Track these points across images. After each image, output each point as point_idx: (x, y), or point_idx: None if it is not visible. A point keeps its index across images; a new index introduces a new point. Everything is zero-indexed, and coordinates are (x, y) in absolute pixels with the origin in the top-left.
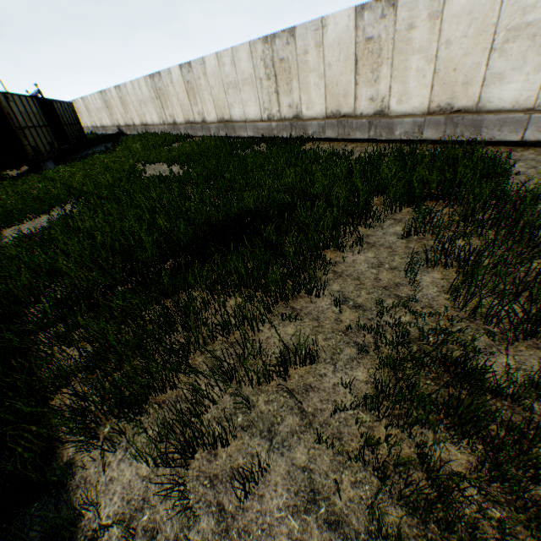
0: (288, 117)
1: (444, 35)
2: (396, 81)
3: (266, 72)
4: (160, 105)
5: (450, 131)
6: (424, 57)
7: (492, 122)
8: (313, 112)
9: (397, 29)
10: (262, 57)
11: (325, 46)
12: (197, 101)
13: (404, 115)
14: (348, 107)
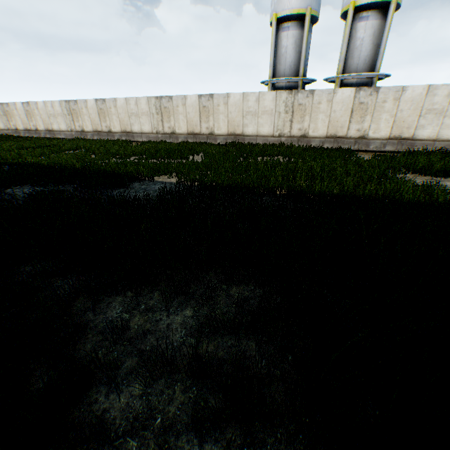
0: (80, 130)
1: (119, 111)
2: (111, 122)
3: (68, 112)
4: (7, 119)
5: (128, 138)
6: (116, 116)
7: (136, 136)
8: (89, 129)
9: (107, 107)
10: (66, 107)
11: (88, 108)
12: (33, 120)
13: (116, 132)
14: (100, 129)
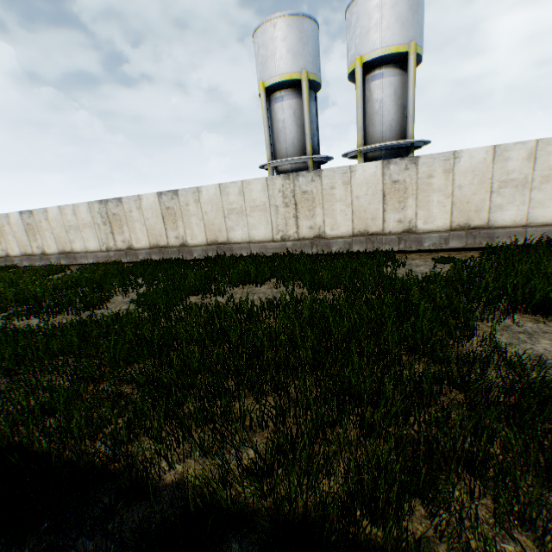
0: (4, 255)
1: (53, 225)
2: (45, 240)
3: None
4: None
5: (70, 260)
6: (50, 232)
7: (79, 256)
8: (16, 253)
9: (38, 221)
10: None
11: (13, 224)
12: None
13: (53, 254)
14: (31, 251)
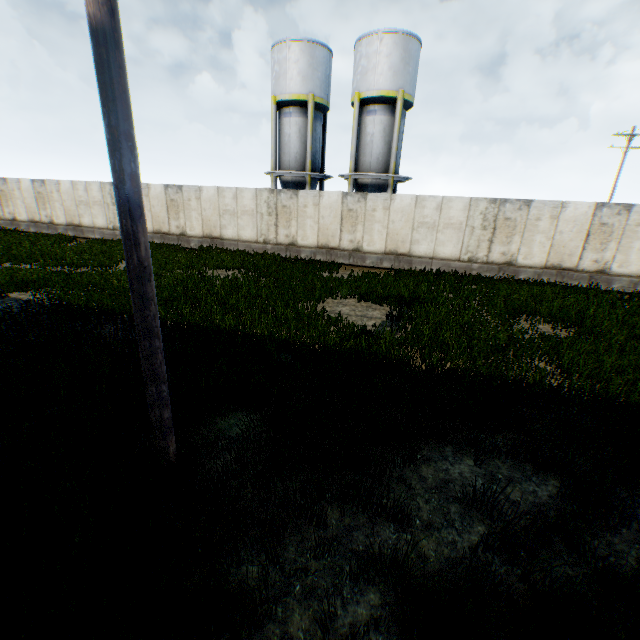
0: (11, 218)
1: (64, 198)
2: (54, 210)
3: None
4: None
5: (77, 233)
6: (61, 203)
7: (87, 230)
8: (24, 218)
9: (49, 191)
10: None
11: (23, 190)
12: None
13: (61, 225)
14: (39, 218)
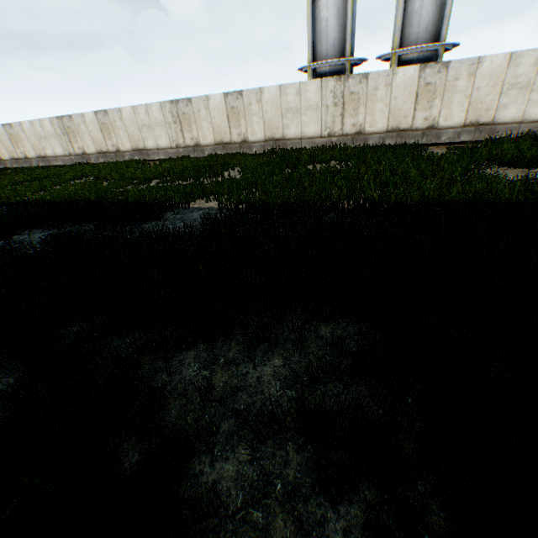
0: (80, 153)
1: (126, 124)
2: (119, 139)
3: (63, 132)
4: None
5: (142, 157)
6: (124, 131)
7: (151, 153)
8: (91, 151)
9: (111, 121)
10: (59, 125)
11: (87, 124)
12: (20, 146)
13: (126, 151)
14: (106, 149)
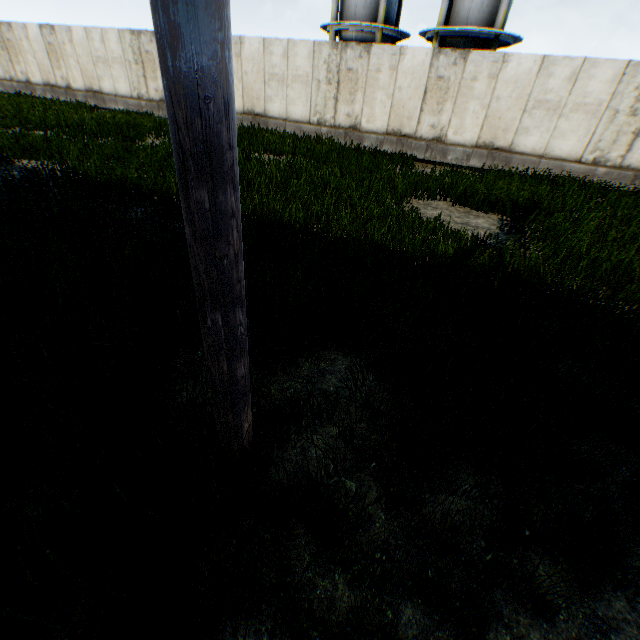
0: (24, 81)
1: (78, 53)
2: (70, 71)
3: (2, 45)
4: None
5: (98, 103)
6: (75, 61)
7: (109, 100)
8: (38, 81)
9: (60, 43)
10: None
11: (31, 41)
12: None
13: (79, 91)
14: (54, 81)
